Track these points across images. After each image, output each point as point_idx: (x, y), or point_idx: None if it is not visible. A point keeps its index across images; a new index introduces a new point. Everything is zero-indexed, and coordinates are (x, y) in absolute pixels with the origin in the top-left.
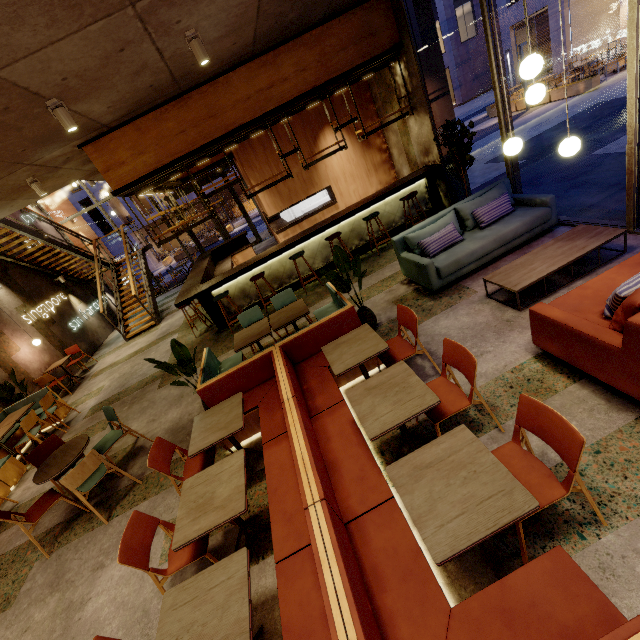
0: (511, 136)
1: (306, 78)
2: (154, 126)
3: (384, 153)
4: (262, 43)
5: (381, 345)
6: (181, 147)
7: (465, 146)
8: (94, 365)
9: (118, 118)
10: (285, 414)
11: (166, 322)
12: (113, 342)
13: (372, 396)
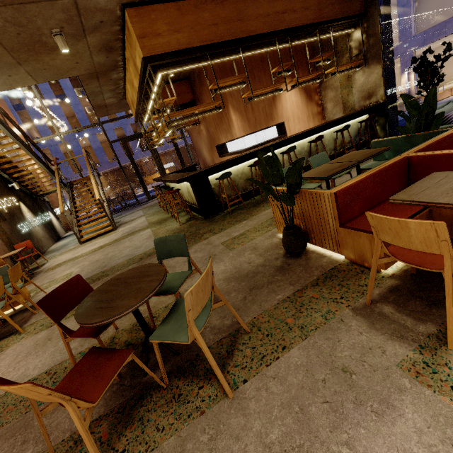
0: None
1: (307, 15)
2: (193, 12)
3: (319, 107)
4: None
5: None
6: (211, 37)
7: (437, 68)
8: (44, 263)
9: None
10: None
11: (124, 227)
12: (60, 248)
13: None
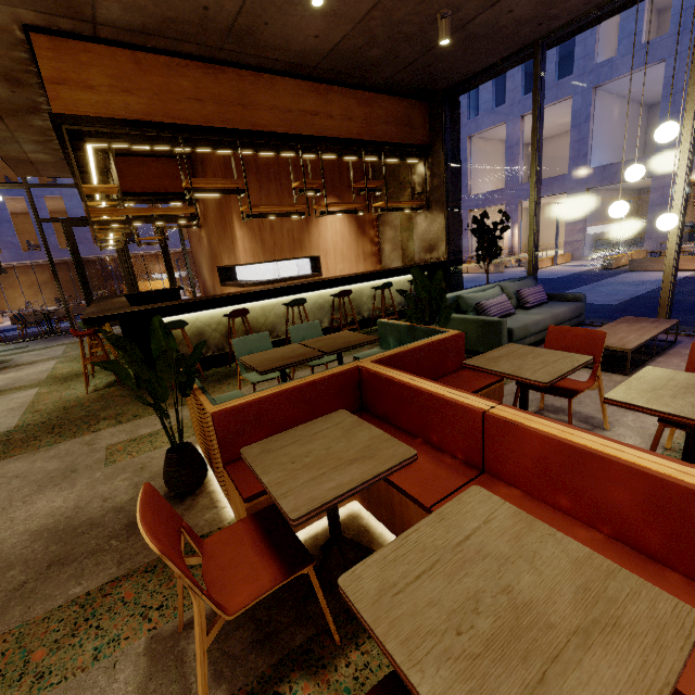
0: (620, 199)
1: (350, 127)
2: (162, 72)
3: (375, 246)
4: (328, 65)
5: (579, 356)
6: (189, 115)
7: (495, 238)
8: None
9: (121, 26)
10: (521, 423)
11: (4, 375)
12: None
13: (672, 396)
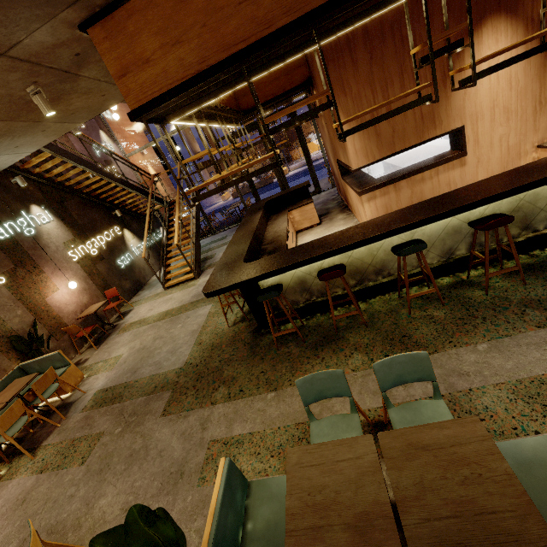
0: None
1: None
2: None
3: None
4: None
5: None
6: (244, 31)
7: None
8: (129, 311)
9: None
10: None
11: (205, 278)
12: (155, 284)
13: None
